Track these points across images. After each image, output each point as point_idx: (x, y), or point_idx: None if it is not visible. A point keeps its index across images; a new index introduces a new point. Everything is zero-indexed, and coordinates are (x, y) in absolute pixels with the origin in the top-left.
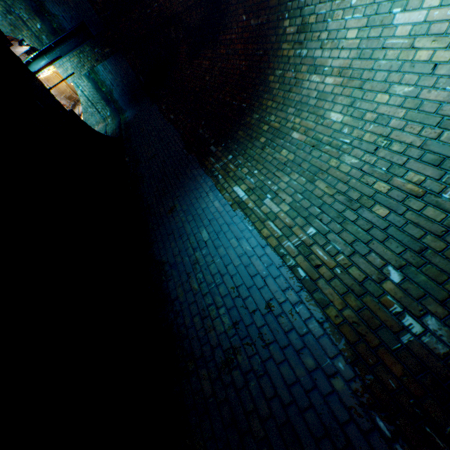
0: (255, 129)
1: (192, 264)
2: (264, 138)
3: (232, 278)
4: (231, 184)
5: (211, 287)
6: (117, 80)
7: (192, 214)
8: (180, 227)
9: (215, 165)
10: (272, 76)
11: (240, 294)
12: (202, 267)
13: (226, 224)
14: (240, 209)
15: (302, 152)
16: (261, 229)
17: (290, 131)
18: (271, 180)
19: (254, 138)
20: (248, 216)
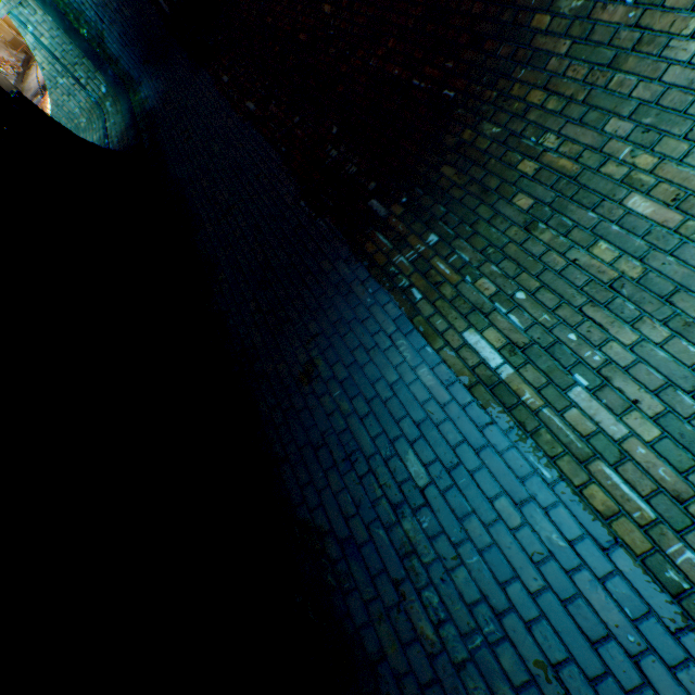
0: (494, 165)
1: (400, 553)
2: (526, 196)
3: (531, 632)
4: (455, 322)
5: (475, 647)
6: (108, 8)
7: (364, 395)
8: (341, 430)
9: (395, 258)
10: (545, 14)
11: (569, 692)
12: (433, 572)
13: (468, 446)
14: (501, 407)
15: (673, 260)
16: (582, 485)
17: (617, 188)
18: (575, 330)
19: (494, 194)
20: (531, 435)
